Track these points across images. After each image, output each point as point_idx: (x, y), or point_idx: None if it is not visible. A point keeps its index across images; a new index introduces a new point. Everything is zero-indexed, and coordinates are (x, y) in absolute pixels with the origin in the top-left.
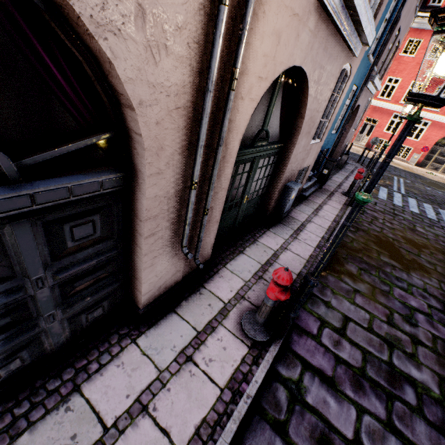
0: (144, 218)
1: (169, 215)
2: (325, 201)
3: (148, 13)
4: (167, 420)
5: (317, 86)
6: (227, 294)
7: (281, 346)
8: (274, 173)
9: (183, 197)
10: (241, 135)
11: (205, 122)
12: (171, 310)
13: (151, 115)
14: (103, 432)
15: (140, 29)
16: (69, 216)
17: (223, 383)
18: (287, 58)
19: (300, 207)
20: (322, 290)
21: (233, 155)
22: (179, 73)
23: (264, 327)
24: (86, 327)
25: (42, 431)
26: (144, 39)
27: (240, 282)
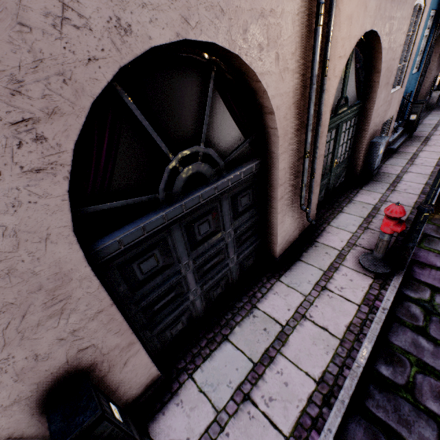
0: (278, 185)
1: (290, 182)
2: (419, 148)
3: (280, 55)
4: (322, 322)
5: (389, 37)
6: (338, 244)
7: (404, 277)
8: (357, 134)
9: (297, 167)
10: (330, 107)
11: (312, 106)
12: (296, 259)
13: (281, 113)
14: (281, 328)
15: (276, 66)
16: (239, 191)
17: (358, 301)
18: (359, 30)
19: (390, 161)
20: (438, 230)
21: (325, 126)
22: (293, 81)
23: (383, 262)
24: (245, 271)
25: (245, 326)
26: (278, 71)
27: (348, 234)
